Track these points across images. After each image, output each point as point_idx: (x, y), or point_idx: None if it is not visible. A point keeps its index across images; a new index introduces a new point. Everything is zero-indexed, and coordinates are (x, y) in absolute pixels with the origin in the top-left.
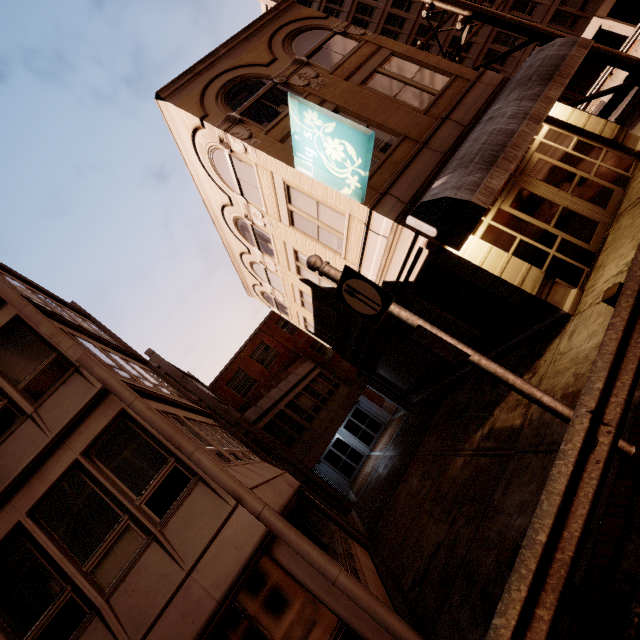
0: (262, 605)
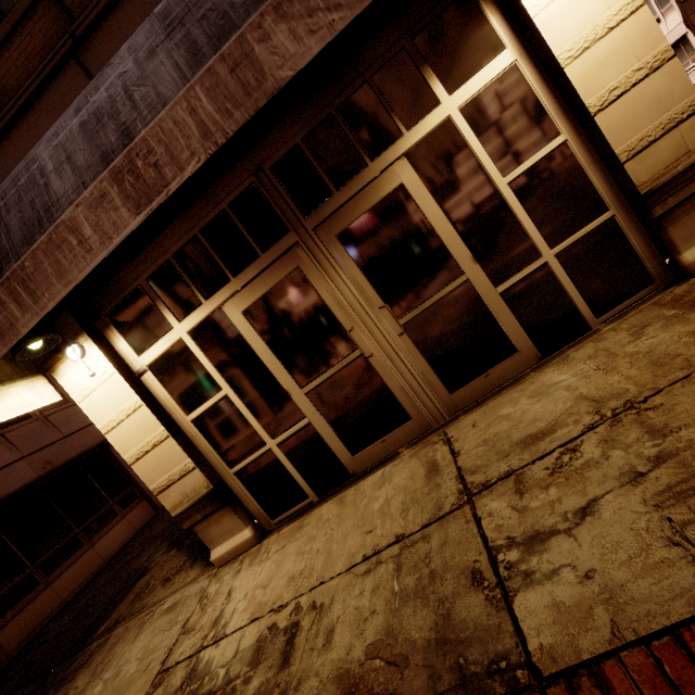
0: None
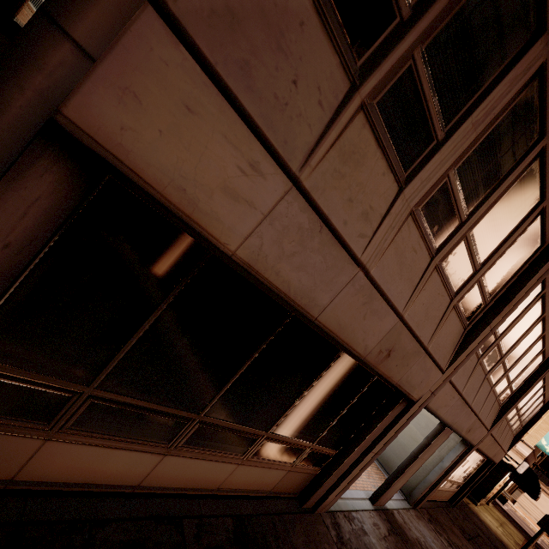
0: (479, 464)
